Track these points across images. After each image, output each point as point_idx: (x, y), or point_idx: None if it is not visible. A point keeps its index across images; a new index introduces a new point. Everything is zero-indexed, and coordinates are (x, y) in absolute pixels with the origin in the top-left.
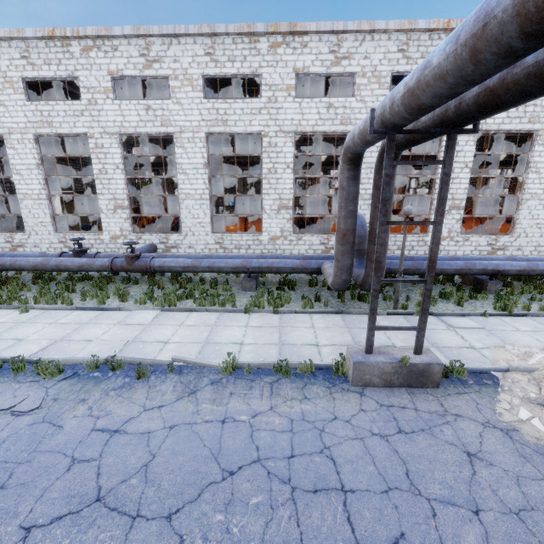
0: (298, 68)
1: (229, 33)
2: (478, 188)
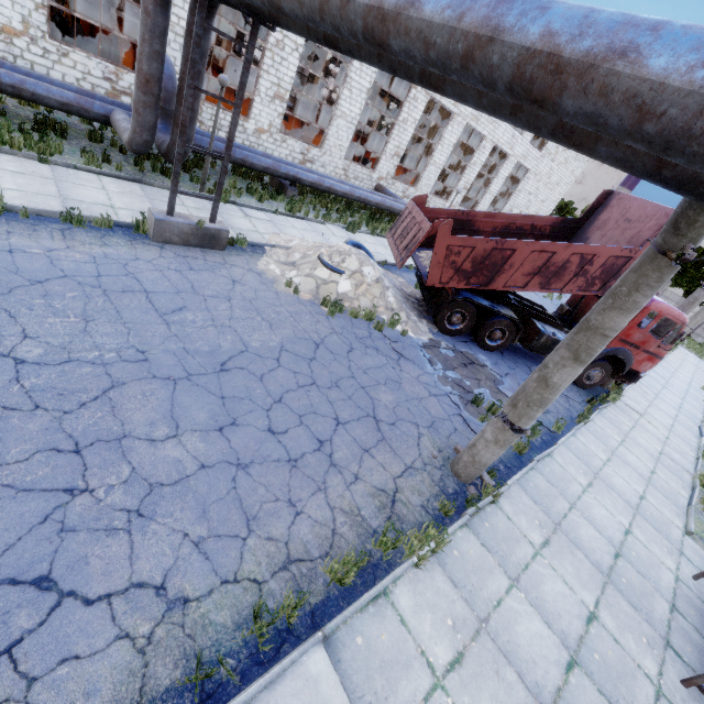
0: None
1: None
2: (317, 83)
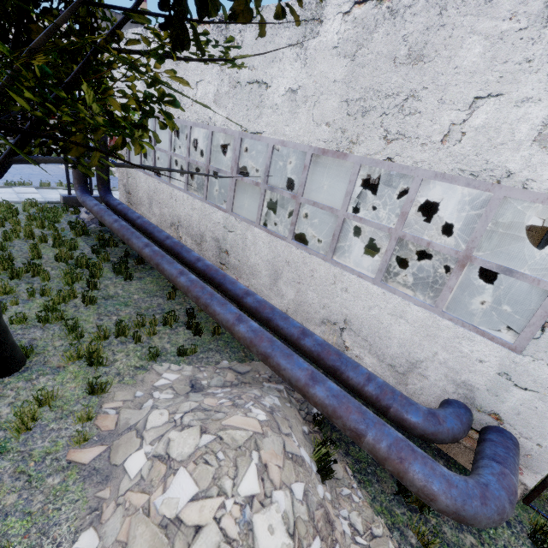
0: None
1: None
2: None
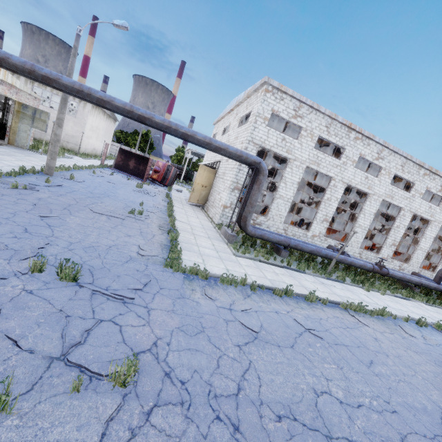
0: (428, 187)
1: (415, 162)
2: None
